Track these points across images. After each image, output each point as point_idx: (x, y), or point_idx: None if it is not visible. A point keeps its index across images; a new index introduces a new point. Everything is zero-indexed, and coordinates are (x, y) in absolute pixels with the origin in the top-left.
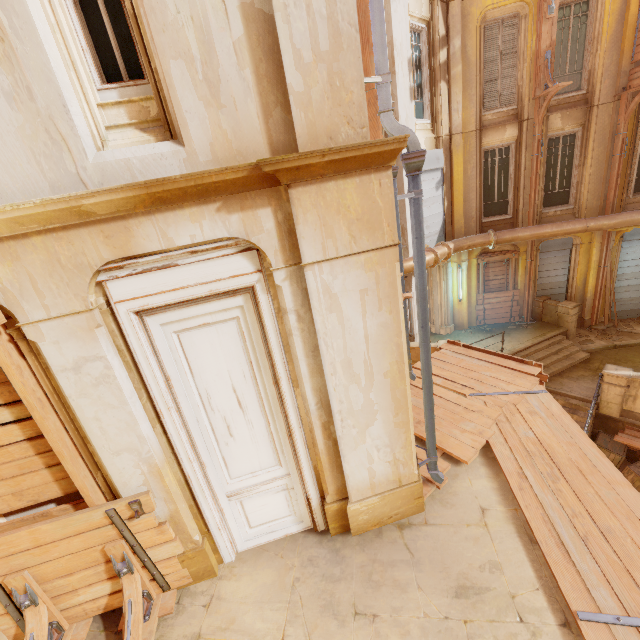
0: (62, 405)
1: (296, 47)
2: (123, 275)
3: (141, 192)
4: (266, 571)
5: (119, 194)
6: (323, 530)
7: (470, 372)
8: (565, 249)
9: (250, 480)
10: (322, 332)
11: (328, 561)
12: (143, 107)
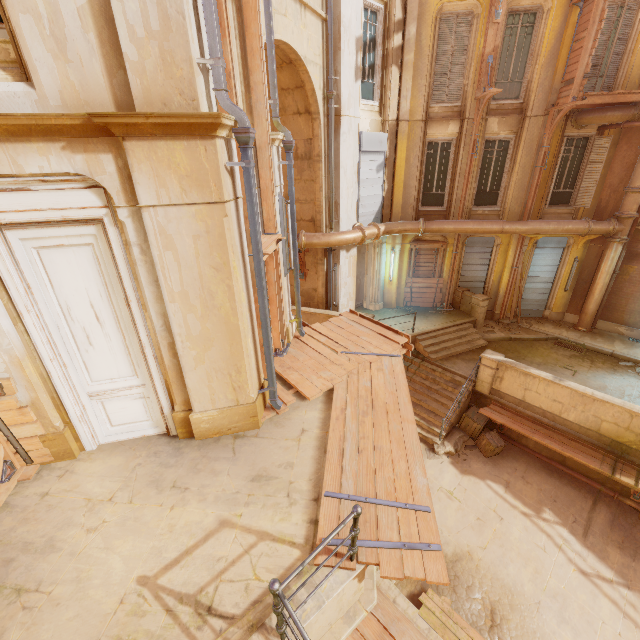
0: None
1: (130, 23)
2: None
3: None
4: (117, 458)
5: None
6: (175, 435)
7: (352, 336)
8: (487, 247)
9: (109, 385)
10: (160, 265)
11: (169, 454)
12: (3, 48)
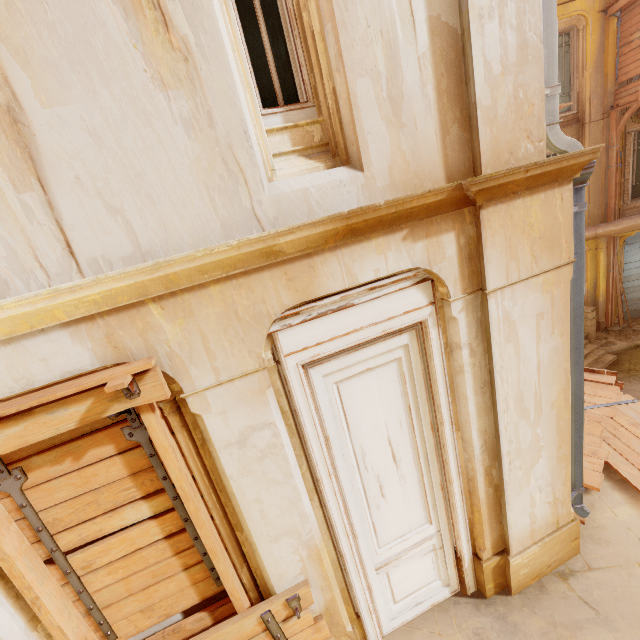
0: (211, 488)
1: (487, 59)
2: (296, 322)
3: (341, 224)
4: None
5: (318, 228)
6: (473, 592)
7: None
8: None
9: (399, 546)
10: (498, 365)
11: (499, 632)
12: (307, 132)
